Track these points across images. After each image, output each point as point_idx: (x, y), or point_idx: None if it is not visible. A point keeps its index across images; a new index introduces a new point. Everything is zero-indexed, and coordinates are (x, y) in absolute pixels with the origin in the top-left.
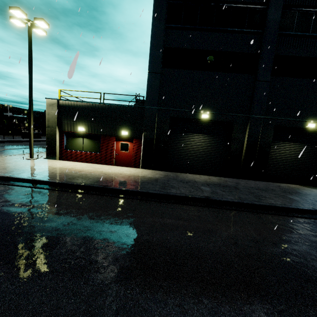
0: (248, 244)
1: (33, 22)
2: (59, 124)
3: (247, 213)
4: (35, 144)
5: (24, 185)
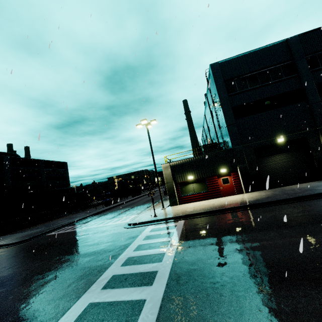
0: None
1: (149, 123)
2: (173, 178)
3: None
4: (127, 206)
5: (202, 216)
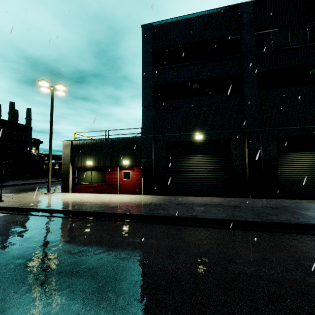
0: (215, 262)
1: (55, 87)
2: (72, 160)
3: (237, 231)
4: None
5: (28, 213)
